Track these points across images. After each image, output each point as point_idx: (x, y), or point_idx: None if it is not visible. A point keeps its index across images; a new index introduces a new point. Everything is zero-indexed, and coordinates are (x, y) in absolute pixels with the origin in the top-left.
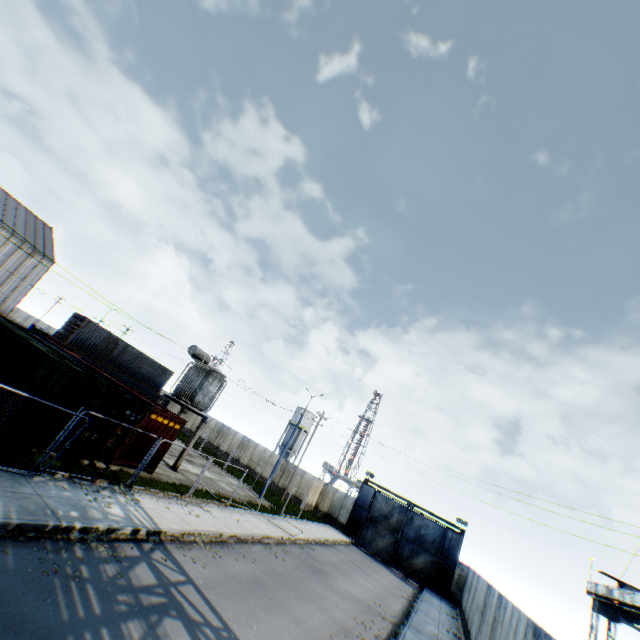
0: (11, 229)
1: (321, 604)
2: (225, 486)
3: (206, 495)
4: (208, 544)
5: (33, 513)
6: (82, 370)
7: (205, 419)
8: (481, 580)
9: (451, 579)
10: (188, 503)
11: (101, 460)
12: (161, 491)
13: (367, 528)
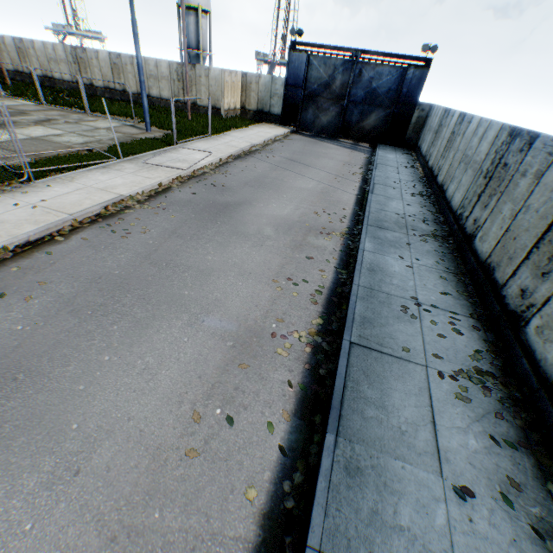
0: None
1: (200, 304)
2: (72, 140)
3: None
4: None
5: None
6: None
7: None
8: (476, 123)
9: (407, 127)
10: None
11: None
12: None
13: (306, 110)
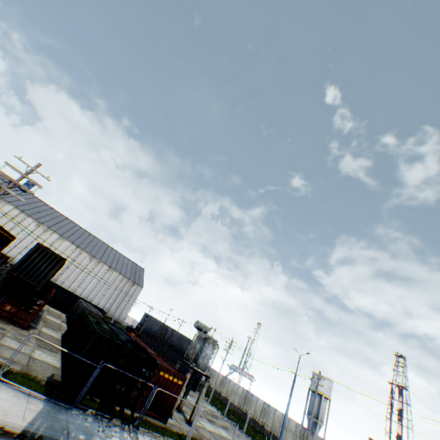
0: (123, 273)
1: None
2: None
3: None
4: None
5: (54, 429)
6: (120, 341)
7: (207, 377)
8: None
9: None
10: None
11: (128, 407)
12: (161, 435)
13: None
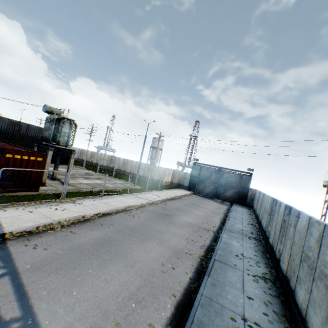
0: None
1: (161, 240)
2: (109, 185)
3: (87, 194)
4: (66, 227)
5: None
6: None
7: (72, 151)
8: (266, 196)
9: (246, 197)
10: (63, 203)
11: None
12: (32, 202)
13: (199, 185)
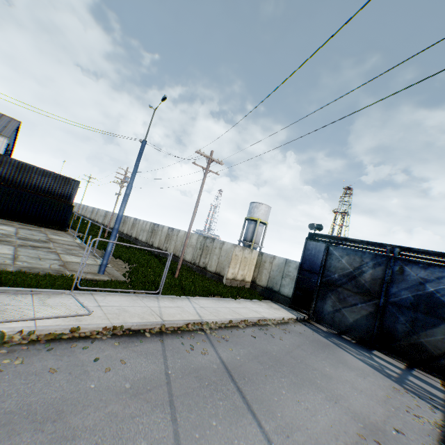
0: None
1: None
2: None
3: None
4: None
5: None
6: None
7: None
8: None
9: None
10: None
11: None
12: None
13: (323, 298)
